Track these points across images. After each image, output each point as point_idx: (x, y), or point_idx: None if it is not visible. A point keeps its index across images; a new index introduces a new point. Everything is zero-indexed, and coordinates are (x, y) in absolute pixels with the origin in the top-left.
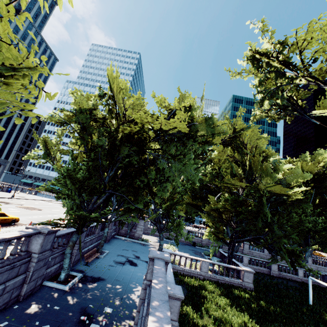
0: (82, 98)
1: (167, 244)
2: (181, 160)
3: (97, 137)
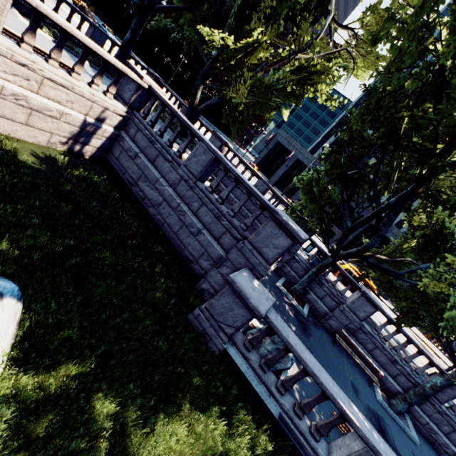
0: None
1: None
2: (432, 28)
3: None
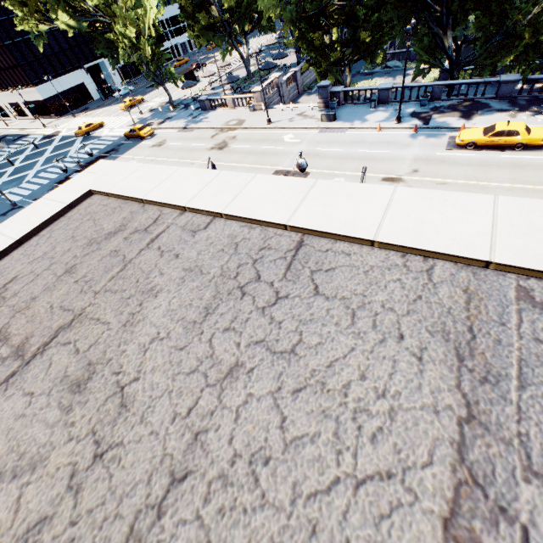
0: None
1: (365, 83)
2: None
3: None
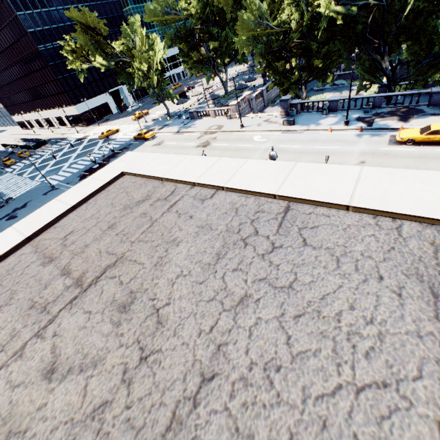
0: None
1: (317, 97)
2: None
3: None
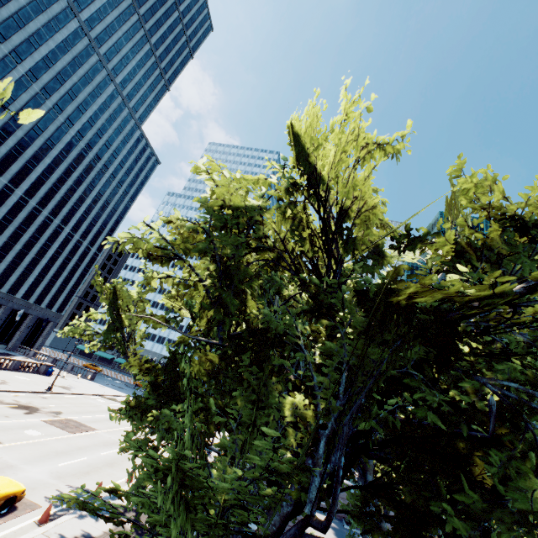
0: (233, 183)
1: None
2: None
3: (256, 298)
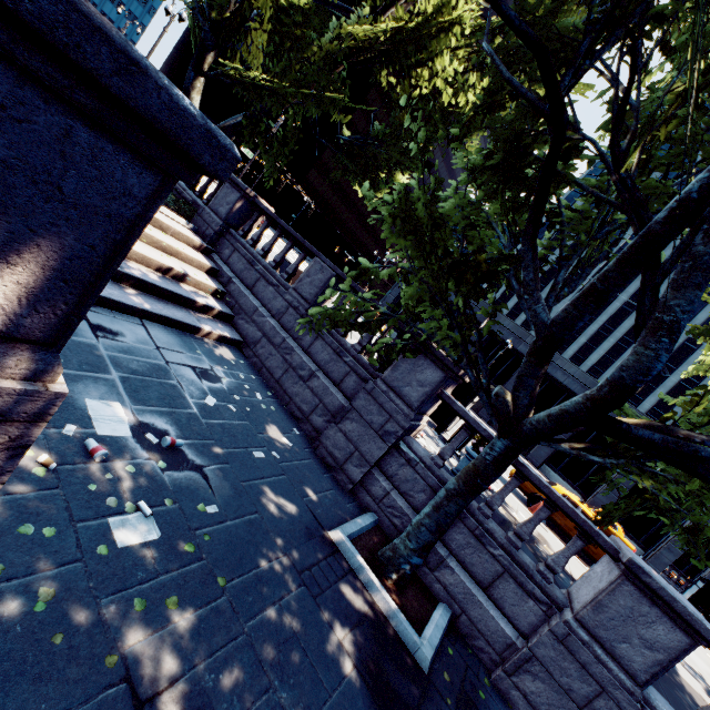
0: None
1: None
2: None
3: None
